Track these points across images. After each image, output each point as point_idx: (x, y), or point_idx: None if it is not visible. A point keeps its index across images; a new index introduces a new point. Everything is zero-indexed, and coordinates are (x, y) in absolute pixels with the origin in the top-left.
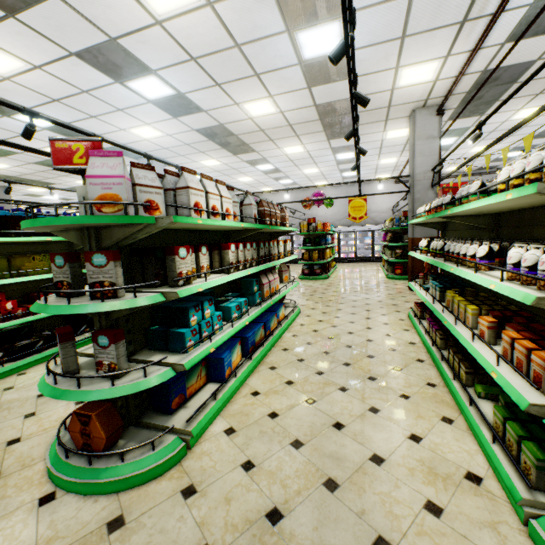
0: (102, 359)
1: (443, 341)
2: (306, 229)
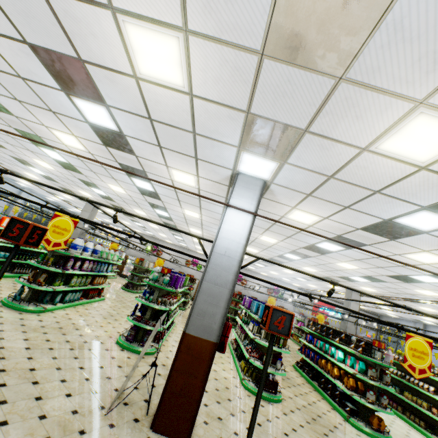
0: (383, 402)
1: (401, 410)
2: None
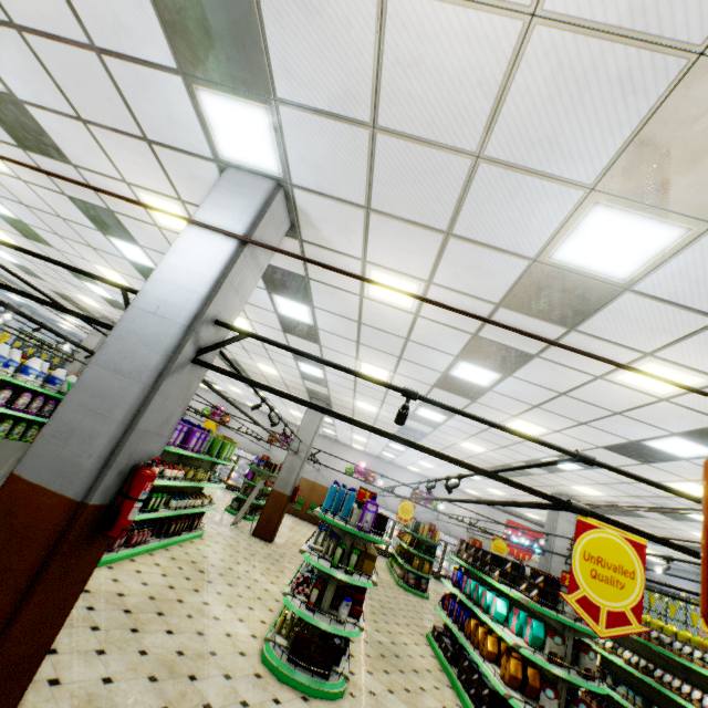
0: None
1: None
2: (426, 534)
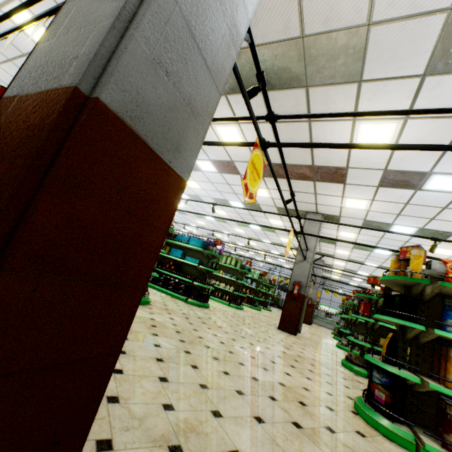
0: None
1: None
2: (392, 272)
